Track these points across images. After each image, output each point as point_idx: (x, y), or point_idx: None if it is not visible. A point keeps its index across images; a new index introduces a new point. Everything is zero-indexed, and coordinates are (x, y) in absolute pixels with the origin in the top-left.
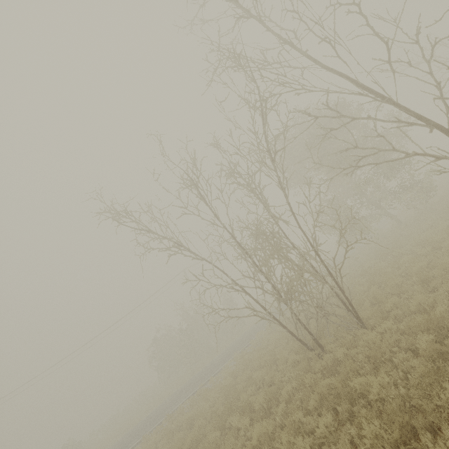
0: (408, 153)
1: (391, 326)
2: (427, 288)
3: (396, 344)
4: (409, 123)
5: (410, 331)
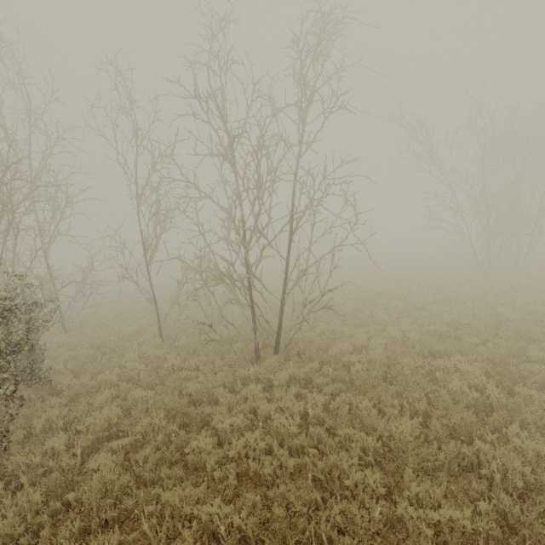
0: None
1: None
2: None
3: None
4: None
5: None
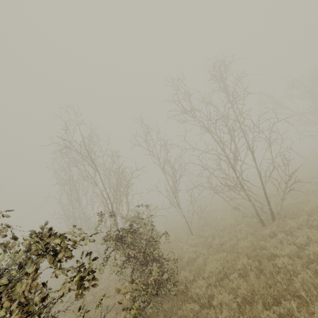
0: None
1: None
2: None
3: None
4: None
5: None
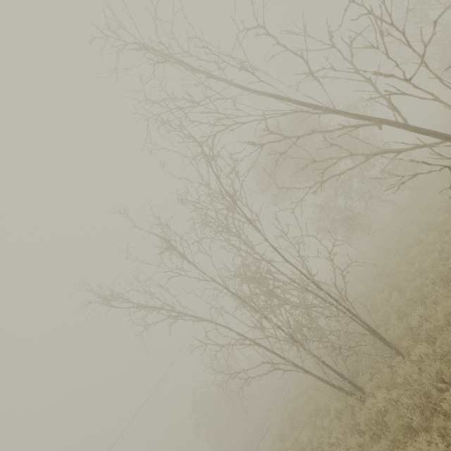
0: (367, 154)
1: (426, 351)
2: (450, 288)
3: (439, 377)
4: (354, 127)
5: (448, 358)
